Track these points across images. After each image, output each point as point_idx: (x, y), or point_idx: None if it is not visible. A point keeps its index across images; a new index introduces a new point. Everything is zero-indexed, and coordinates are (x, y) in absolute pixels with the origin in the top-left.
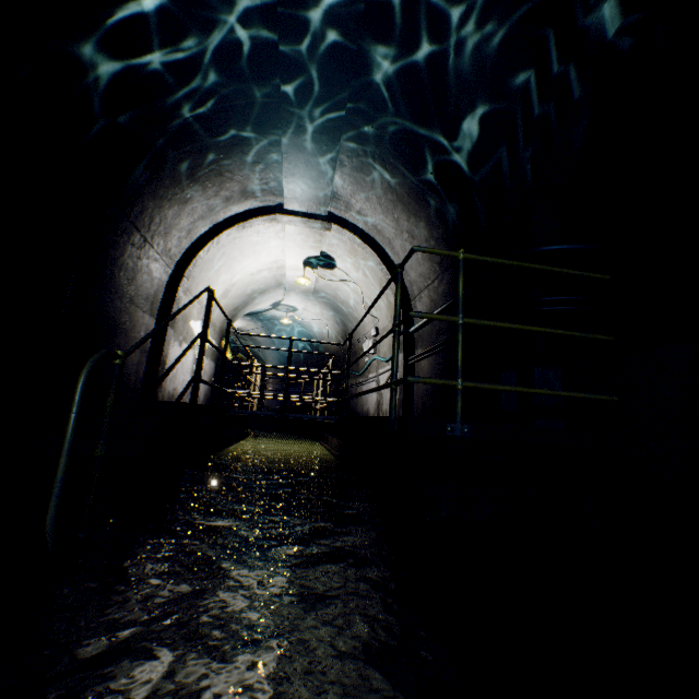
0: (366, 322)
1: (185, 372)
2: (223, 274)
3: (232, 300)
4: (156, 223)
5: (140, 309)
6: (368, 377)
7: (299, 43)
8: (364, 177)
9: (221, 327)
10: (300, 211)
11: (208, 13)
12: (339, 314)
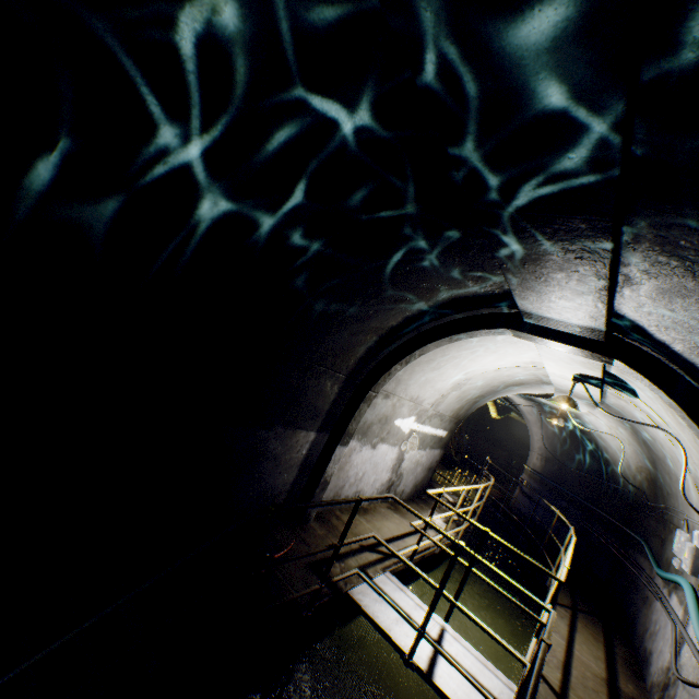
0: (691, 500)
1: (378, 471)
2: (448, 371)
3: (469, 390)
4: (327, 344)
5: (302, 429)
6: (669, 594)
7: (466, 97)
8: (688, 309)
9: (453, 414)
10: (551, 327)
11: (308, 109)
12: (645, 446)
